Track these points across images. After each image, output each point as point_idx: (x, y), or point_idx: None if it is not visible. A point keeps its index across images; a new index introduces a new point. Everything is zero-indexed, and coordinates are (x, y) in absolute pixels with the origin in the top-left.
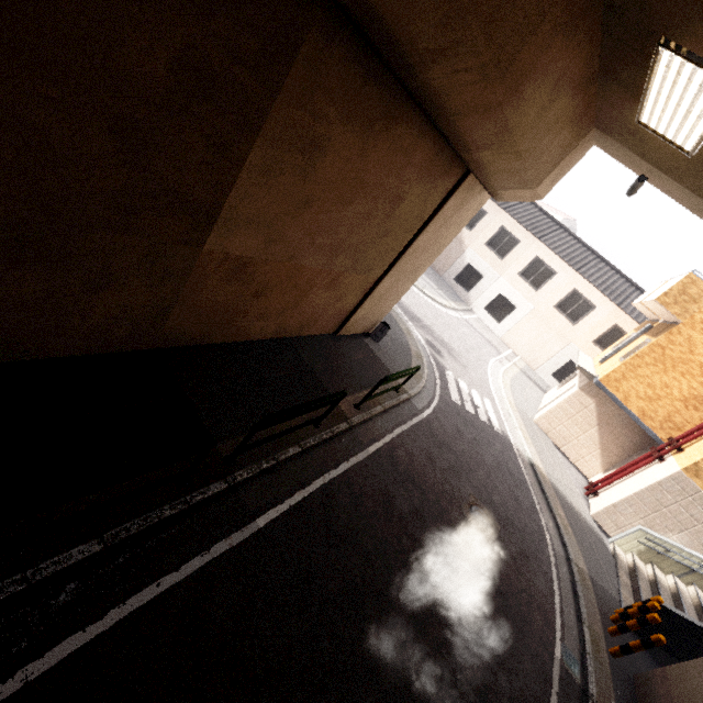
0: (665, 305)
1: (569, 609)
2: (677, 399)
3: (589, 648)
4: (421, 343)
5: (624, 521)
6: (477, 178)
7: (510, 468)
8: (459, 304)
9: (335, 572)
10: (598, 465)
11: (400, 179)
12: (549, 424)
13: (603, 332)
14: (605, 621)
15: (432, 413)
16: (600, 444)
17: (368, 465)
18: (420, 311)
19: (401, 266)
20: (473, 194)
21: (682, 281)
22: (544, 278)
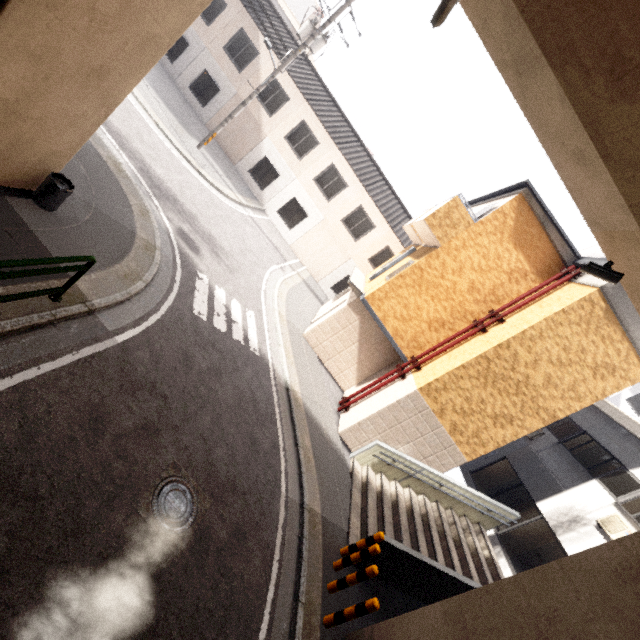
0: (431, 227)
1: (287, 585)
2: (424, 321)
3: None
4: (166, 231)
5: (365, 437)
6: None
7: (257, 400)
8: (250, 201)
9: None
10: (353, 378)
11: None
12: (317, 339)
13: (377, 252)
14: (328, 573)
15: (141, 335)
16: (358, 359)
17: None
18: (184, 192)
19: (33, 32)
20: None
21: (449, 204)
22: (336, 189)
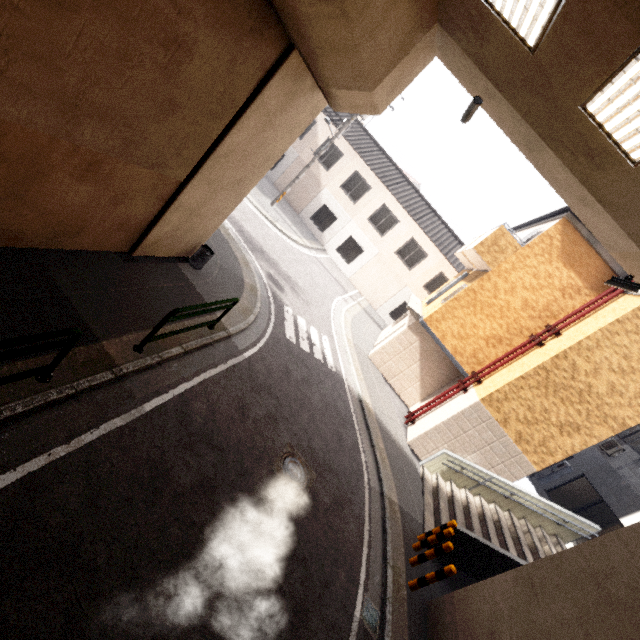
0: (480, 254)
1: (377, 550)
2: (481, 338)
3: (390, 591)
4: (260, 276)
5: (433, 446)
6: (303, 59)
7: (338, 406)
8: (313, 243)
9: (0, 635)
10: (417, 395)
11: (172, 3)
12: (381, 360)
13: (432, 278)
14: (409, 551)
15: (257, 353)
16: (420, 377)
17: (137, 428)
18: (267, 243)
19: (214, 170)
20: (304, 90)
21: (495, 233)
22: (389, 225)
